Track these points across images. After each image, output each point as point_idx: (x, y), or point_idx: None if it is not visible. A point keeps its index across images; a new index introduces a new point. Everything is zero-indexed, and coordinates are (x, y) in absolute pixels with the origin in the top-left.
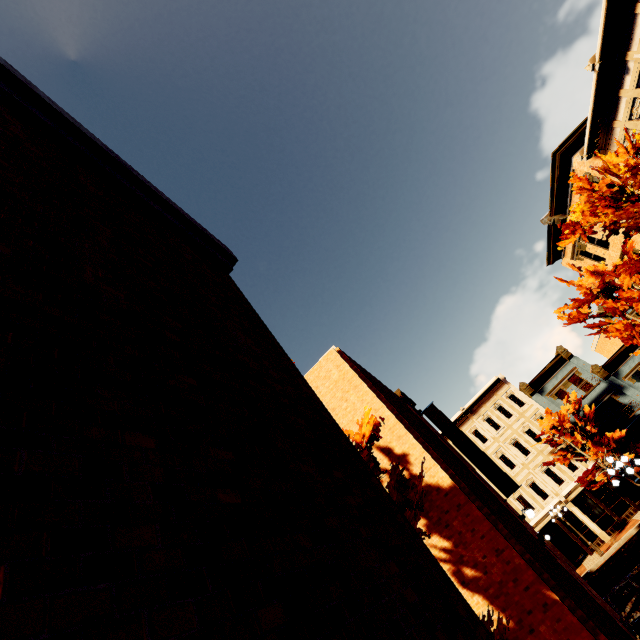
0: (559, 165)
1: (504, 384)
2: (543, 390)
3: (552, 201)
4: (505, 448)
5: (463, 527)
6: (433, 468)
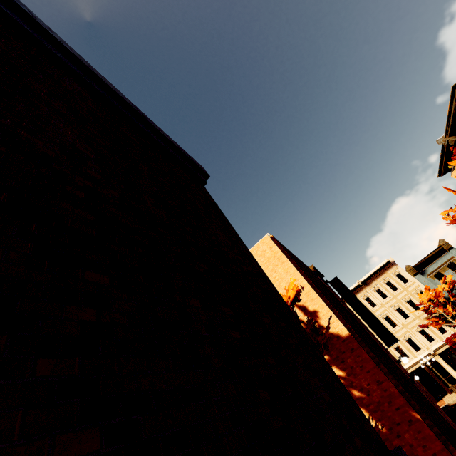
0: None
1: (393, 265)
2: (424, 272)
3: (448, 125)
4: (389, 312)
5: (354, 364)
6: (335, 322)
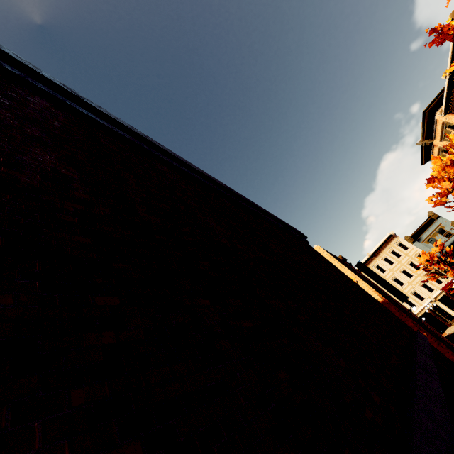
0: (427, 117)
1: (394, 237)
2: (420, 239)
3: (423, 134)
4: (397, 274)
5: None
6: (373, 295)
